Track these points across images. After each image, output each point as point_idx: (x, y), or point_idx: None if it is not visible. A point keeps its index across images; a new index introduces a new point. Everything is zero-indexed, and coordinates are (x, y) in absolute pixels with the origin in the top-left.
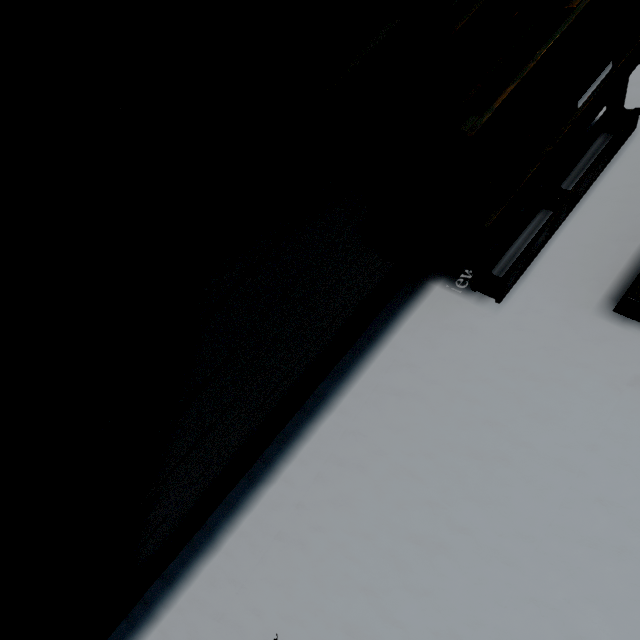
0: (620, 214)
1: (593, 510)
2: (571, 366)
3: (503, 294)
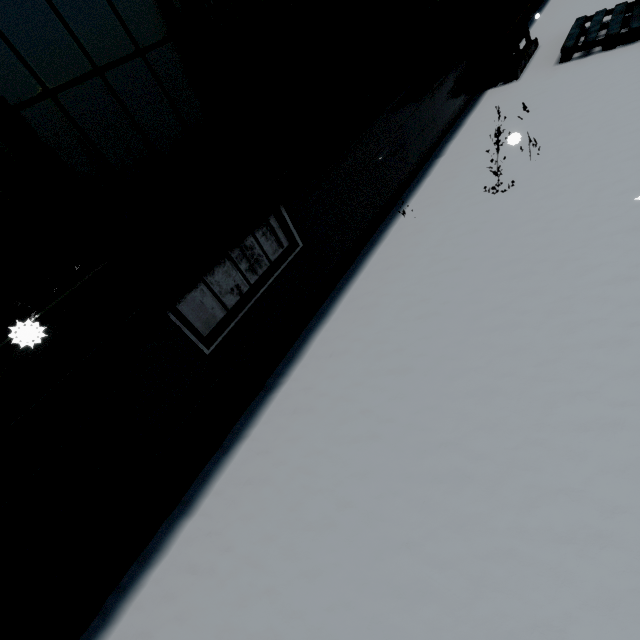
0: (547, 55)
1: (580, 81)
2: (553, 74)
3: (518, 76)
